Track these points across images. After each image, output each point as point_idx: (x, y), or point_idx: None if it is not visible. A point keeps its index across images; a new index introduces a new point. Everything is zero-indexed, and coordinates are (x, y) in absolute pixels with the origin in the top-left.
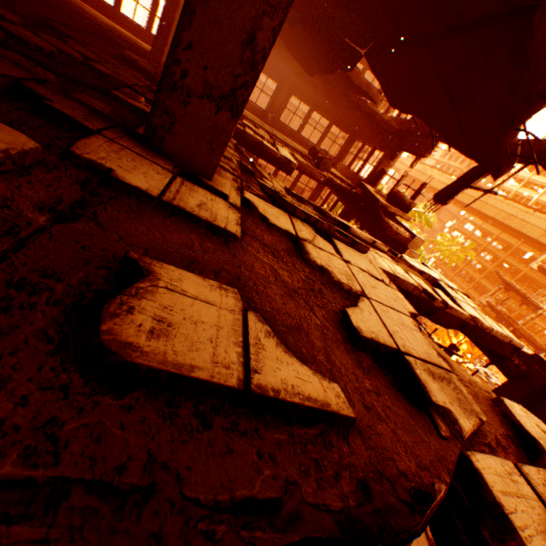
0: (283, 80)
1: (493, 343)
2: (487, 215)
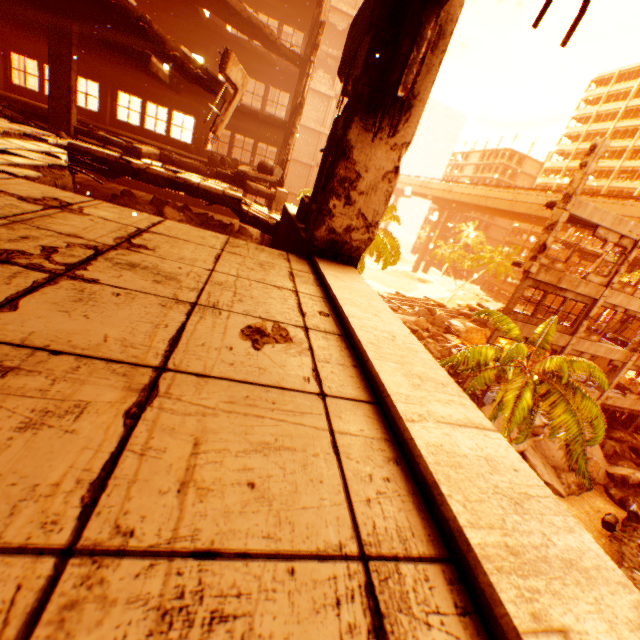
0: (198, 114)
1: (213, 197)
2: (520, 213)
